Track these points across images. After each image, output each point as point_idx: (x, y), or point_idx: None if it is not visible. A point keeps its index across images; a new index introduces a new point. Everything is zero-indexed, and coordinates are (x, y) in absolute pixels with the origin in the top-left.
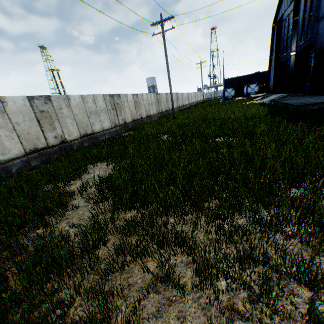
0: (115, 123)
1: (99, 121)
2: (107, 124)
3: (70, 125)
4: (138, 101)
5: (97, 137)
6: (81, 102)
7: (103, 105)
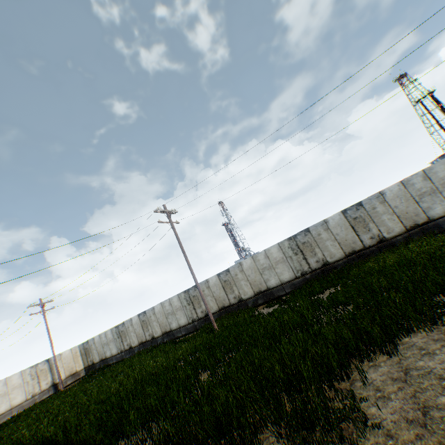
0: (193, 318)
1: (176, 319)
2: (183, 321)
3: (156, 326)
4: (232, 277)
5: (175, 333)
6: (161, 307)
7: (178, 303)
